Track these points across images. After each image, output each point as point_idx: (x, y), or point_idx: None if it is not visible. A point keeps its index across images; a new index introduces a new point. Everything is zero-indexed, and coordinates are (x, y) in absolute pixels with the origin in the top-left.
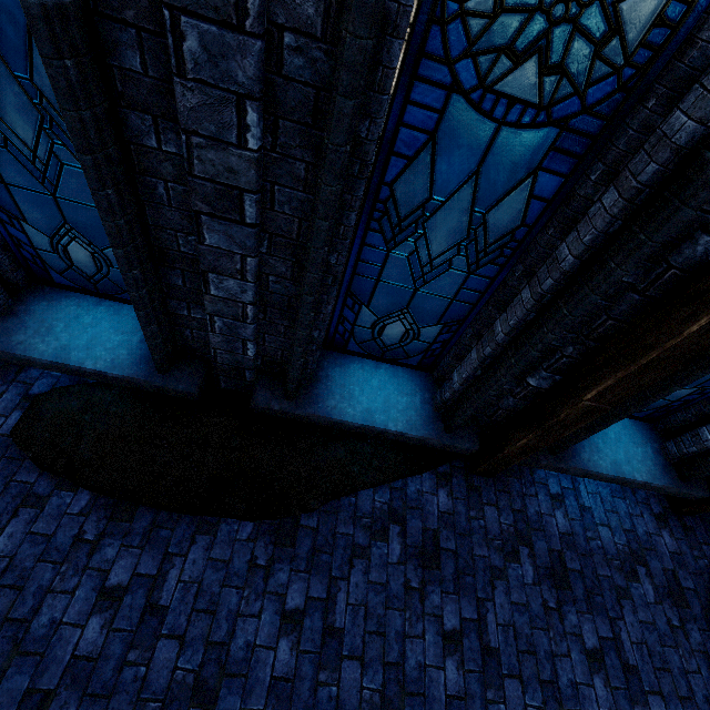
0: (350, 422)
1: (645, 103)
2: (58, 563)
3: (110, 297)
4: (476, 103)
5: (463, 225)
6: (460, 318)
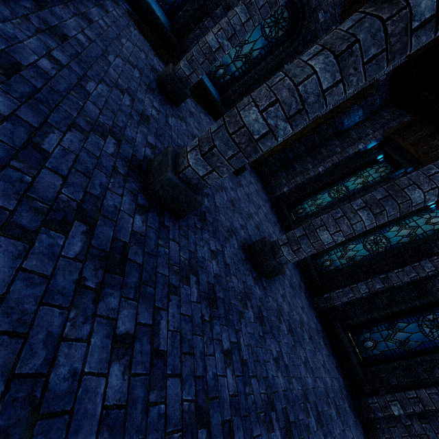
0: (206, 84)
1: (277, 46)
2: (149, 50)
3: (158, 2)
4: (261, 29)
5: (249, 51)
6: (235, 77)
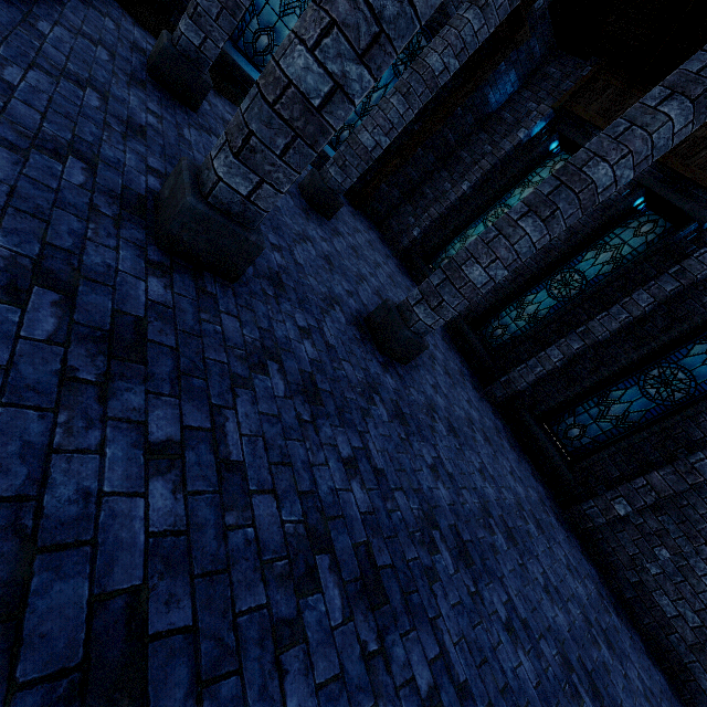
0: (243, 69)
1: None
2: (120, 15)
3: None
4: None
5: None
6: None
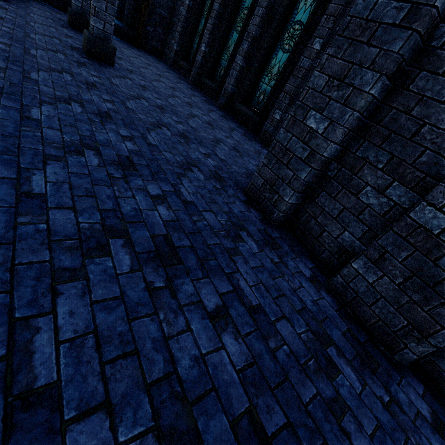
0: None
1: None
2: None
3: None
4: None
5: None
6: None
